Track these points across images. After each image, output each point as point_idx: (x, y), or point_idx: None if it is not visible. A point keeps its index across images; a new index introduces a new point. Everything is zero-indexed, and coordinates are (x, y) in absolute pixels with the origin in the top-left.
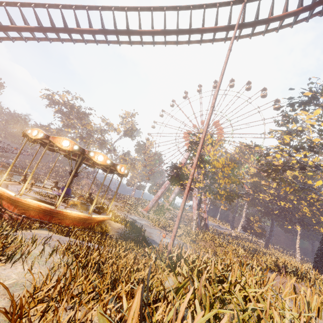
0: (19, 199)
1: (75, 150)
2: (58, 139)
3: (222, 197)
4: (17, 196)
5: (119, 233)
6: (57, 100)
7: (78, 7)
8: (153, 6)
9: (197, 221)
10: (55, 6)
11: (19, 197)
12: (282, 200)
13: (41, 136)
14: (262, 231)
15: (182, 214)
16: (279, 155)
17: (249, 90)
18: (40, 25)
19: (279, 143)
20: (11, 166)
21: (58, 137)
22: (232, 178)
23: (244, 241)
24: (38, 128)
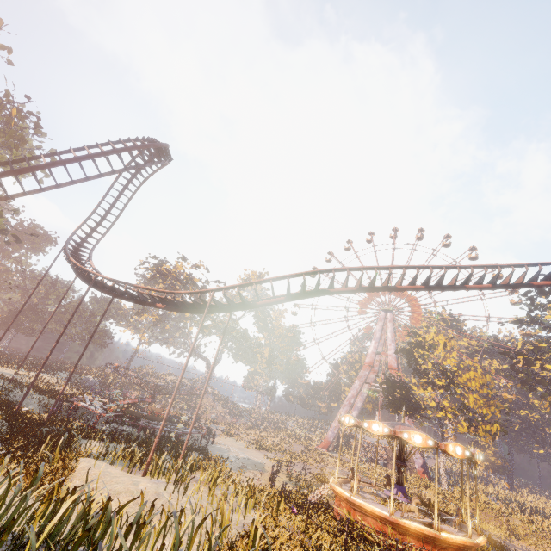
0: (446, 538)
1: (467, 456)
2: (449, 445)
3: (485, 433)
4: (441, 533)
5: (491, 549)
6: (165, 270)
7: (406, 268)
8: (485, 265)
9: (422, 463)
10: (382, 268)
11: (444, 534)
12: (521, 408)
13: (430, 444)
14: (501, 462)
15: (388, 450)
16: (550, 366)
17: (445, 245)
18: (360, 286)
19: (548, 350)
20: (393, 484)
21: (449, 443)
22: (501, 406)
23: (483, 486)
24: (418, 432)
